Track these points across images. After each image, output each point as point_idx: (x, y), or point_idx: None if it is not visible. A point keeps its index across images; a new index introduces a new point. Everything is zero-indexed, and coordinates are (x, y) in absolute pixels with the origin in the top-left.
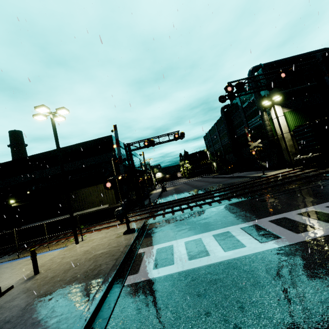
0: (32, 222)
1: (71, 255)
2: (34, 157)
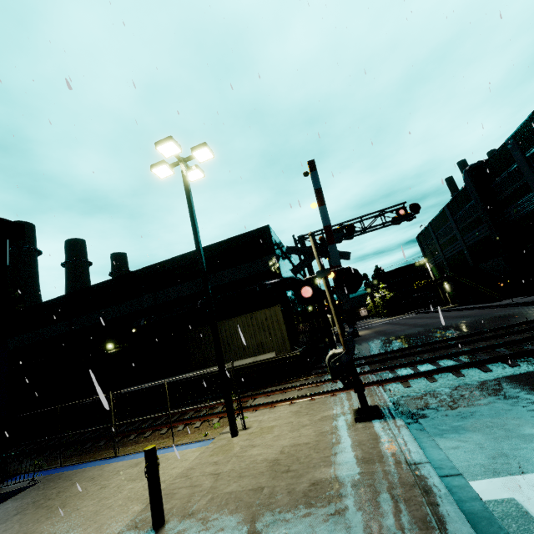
0: (139, 382)
1: (235, 471)
2: (144, 271)
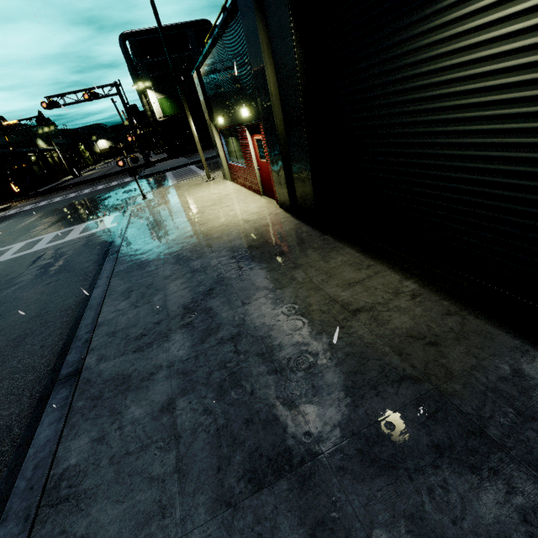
0: None
1: None
2: None
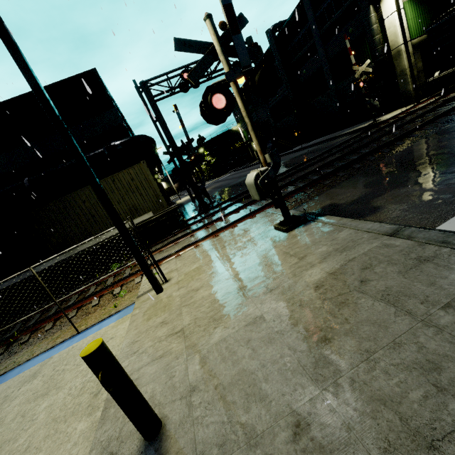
0: None
1: (201, 318)
2: None
